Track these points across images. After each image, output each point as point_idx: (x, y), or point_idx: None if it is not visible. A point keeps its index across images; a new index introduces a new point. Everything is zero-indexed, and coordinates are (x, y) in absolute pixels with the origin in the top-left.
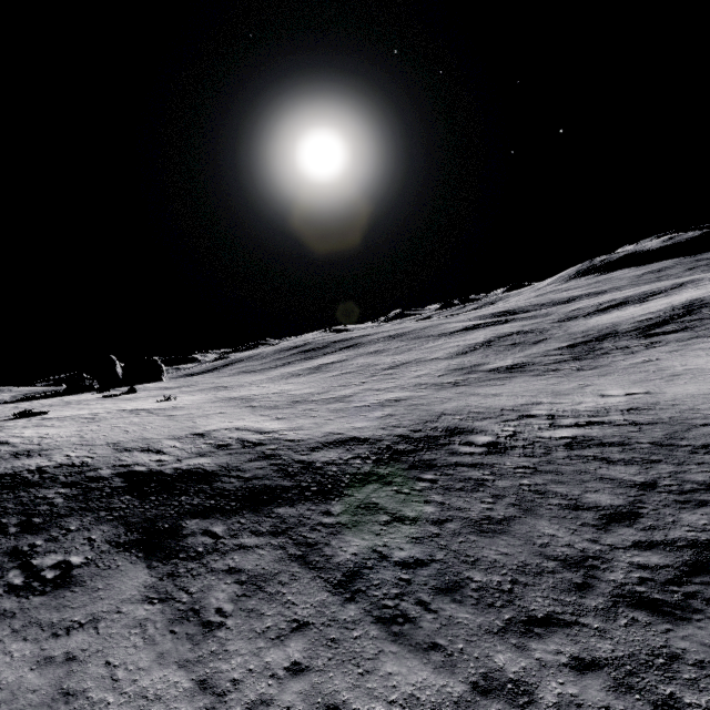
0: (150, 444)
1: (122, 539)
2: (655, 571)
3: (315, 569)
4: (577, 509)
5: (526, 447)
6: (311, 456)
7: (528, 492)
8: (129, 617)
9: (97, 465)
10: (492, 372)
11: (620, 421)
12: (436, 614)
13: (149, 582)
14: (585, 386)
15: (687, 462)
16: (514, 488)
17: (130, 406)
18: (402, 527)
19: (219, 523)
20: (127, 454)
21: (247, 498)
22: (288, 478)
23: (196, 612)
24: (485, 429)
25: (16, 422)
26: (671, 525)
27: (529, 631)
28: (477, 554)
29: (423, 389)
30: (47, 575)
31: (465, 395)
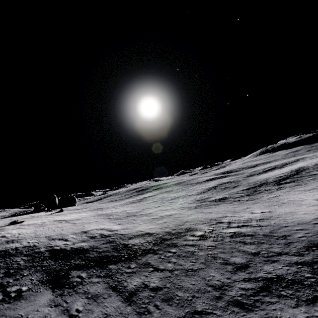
0: (63, 236)
1: (44, 279)
2: (247, 291)
3: (118, 292)
4: (226, 264)
5: (215, 237)
6: (128, 241)
7: (210, 257)
8: (41, 313)
9: (39, 246)
10: (212, 201)
11: (255, 224)
12: (160, 310)
13: (51, 298)
14: (247, 208)
15: (274, 243)
16: (205, 255)
17: (58, 218)
18: (157, 273)
19: (84, 272)
20: (52, 241)
21: (98, 261)
22: (117, 252)
23: (68, 311)
24: (201, 229)
25: (9, 226)
26: (259, 271)
27: (193, 316)
28: (182, 284)
29: (182, 210)
30: (12, 295)
31: (198, 212)
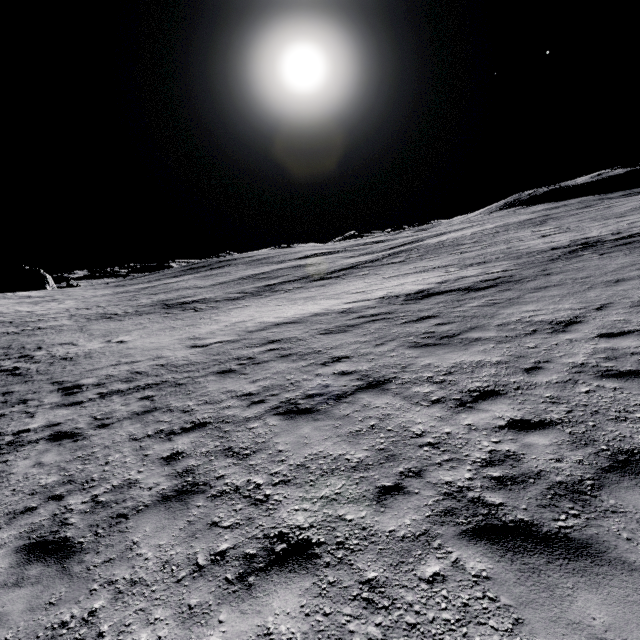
0: None
1: None
2: None
3: None
4: None
5: None
6: None
7: None
8: None
9: None
10: (164, 306)
11: (24, 369)
12: None
13: None
14: (138, 329)
15: None
16: None
17: None
18: None
19: None
20: None
21: None
22: None
23: None
24: None
25: None
26: None
27: None
28: None
29: (83, 319)
30: None
31: (76, 329)
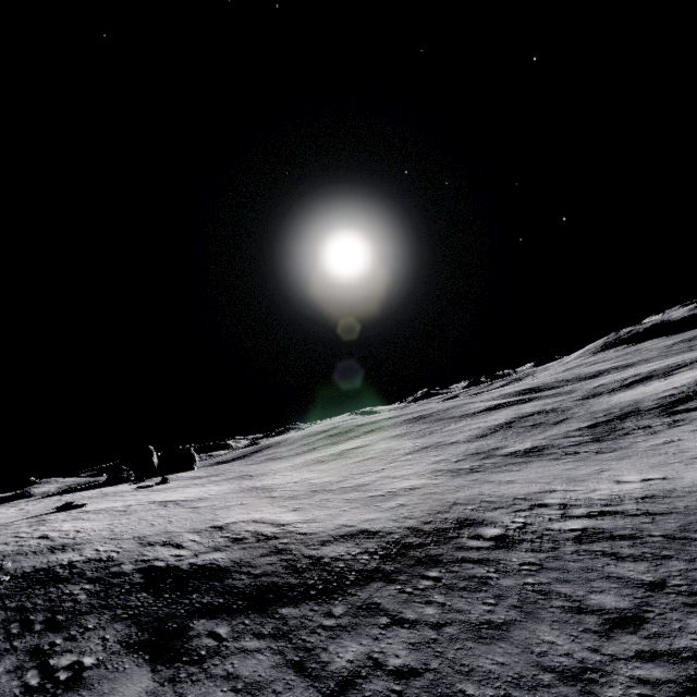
0: (172, 537)
1: (133, 639)
2: (656, 687)
3: (310, 677)
4: (580, 612)
5: (534, 541)
6: (320, 551)
7: (531, 591)
8: None
9: (121, 560)
10: (509, 456)
11: (633, 510)
12: None
13: (151, 688)
14: (601, 471)
15: None
16: (517, 588)
17: (160, 497)
18: (400, 631)
19: (224, 623)
20: (149, 548)
21: (254, 597)
22: (296, 575)
23: None
24: (495, 521)
25: (57, 515)
26: (677, 632)
27: None
28: (472, 663)
29: (438, 476)
30: (60, 676)
31: (479, 482)
